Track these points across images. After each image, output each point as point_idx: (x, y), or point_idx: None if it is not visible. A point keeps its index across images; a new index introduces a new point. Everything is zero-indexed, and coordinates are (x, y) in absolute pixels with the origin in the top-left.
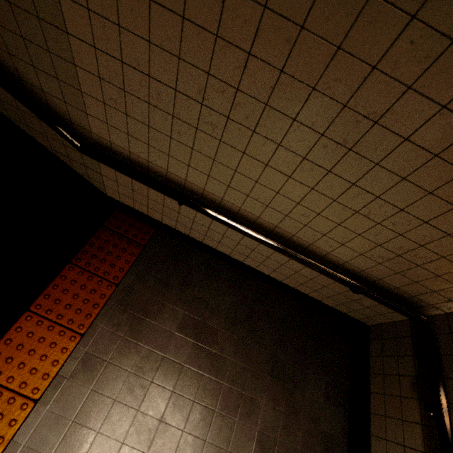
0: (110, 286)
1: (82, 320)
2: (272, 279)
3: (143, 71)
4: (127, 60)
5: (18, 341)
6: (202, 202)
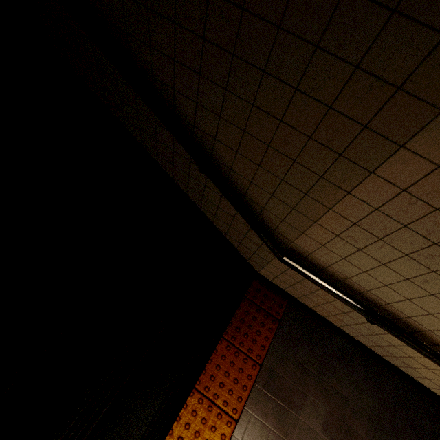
0: (254, 365)
1: (234, 404)
2: (430, 392)
3: (430, 238)
4: (415, 227)
5: (185, 419)
6: (393, 321)
